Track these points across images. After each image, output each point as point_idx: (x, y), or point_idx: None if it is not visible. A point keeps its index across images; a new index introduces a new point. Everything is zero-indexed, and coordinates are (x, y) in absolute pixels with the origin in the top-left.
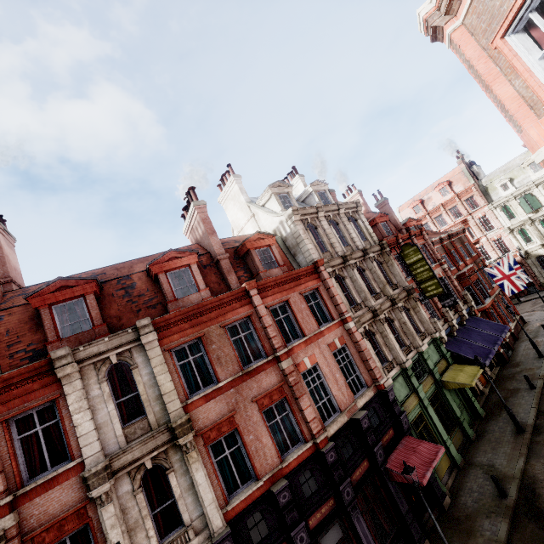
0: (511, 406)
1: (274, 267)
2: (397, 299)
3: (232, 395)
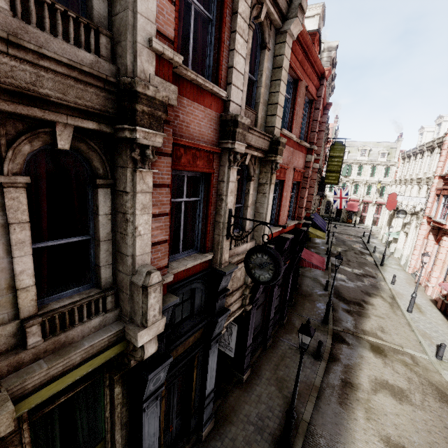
0: None
1: None
2: (321, 172)
3: (290, 153)
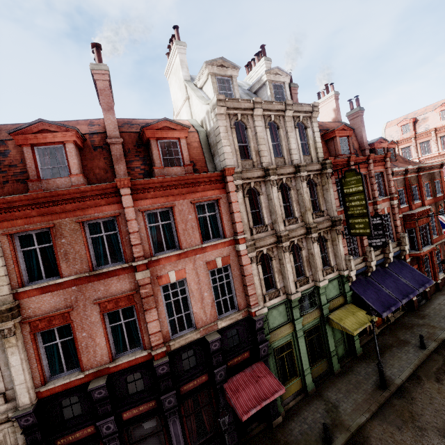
0: (390, 357)
1: (178, 164)
2: (314, 229)
3: (73, 293)
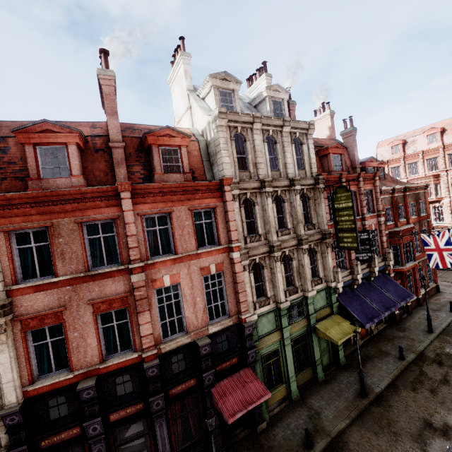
0: (371, 367)
1: (177, 171)
2: (305, 241)
3: (67, 292)
